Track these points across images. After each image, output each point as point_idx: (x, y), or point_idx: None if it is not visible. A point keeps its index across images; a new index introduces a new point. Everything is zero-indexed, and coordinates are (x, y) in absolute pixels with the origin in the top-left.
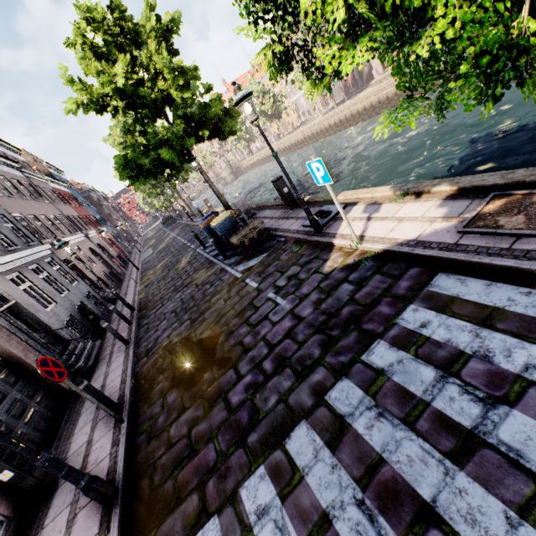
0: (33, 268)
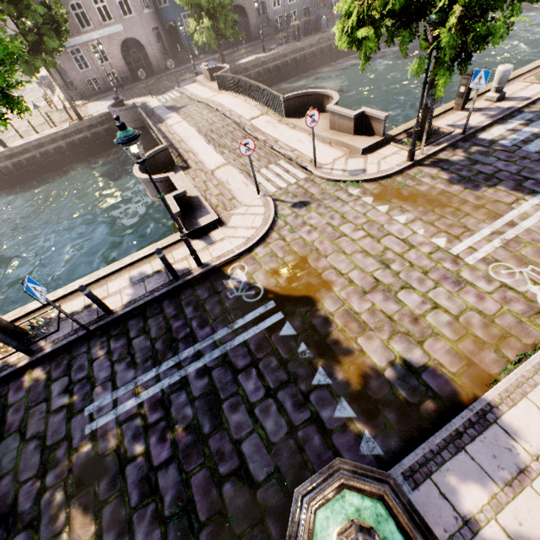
0: None
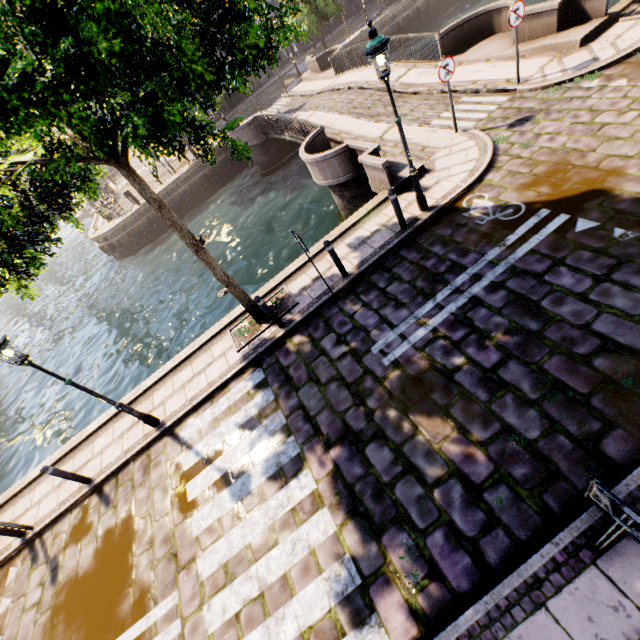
0: None
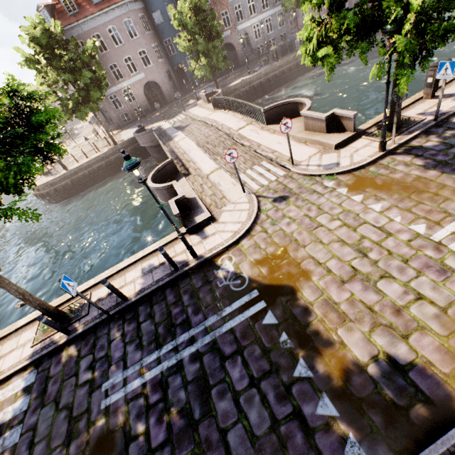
0: (267, 19)
